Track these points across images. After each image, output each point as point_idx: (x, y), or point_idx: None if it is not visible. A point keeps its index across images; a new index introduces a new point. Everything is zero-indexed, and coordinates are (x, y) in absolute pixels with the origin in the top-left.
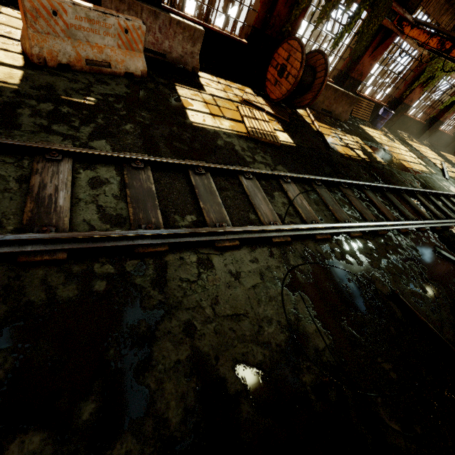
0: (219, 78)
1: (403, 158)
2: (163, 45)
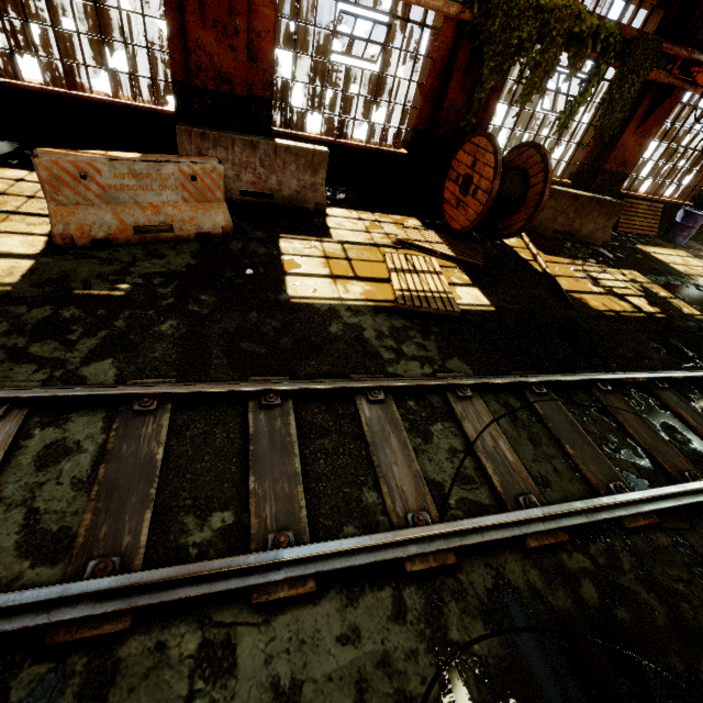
0: (362, 212)
1: None
2: (268, 183)
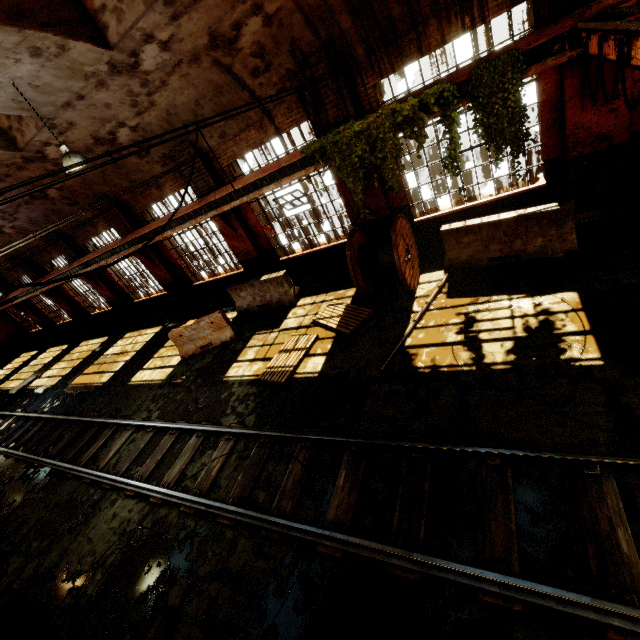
0: (320, 295)
1: None
2: (266, 298)
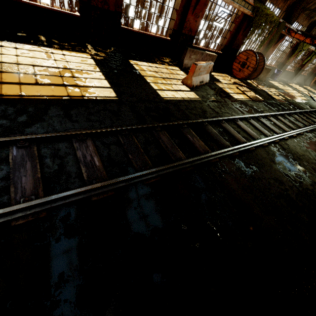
0: (216, 73)
1: (294, 94)
2: None
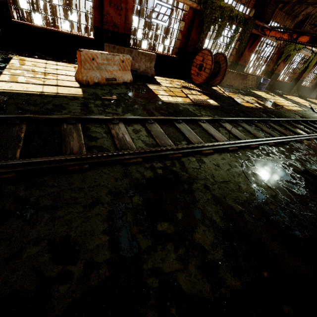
0: (165, 78)
1: (284, 104)
2: (135, 66)
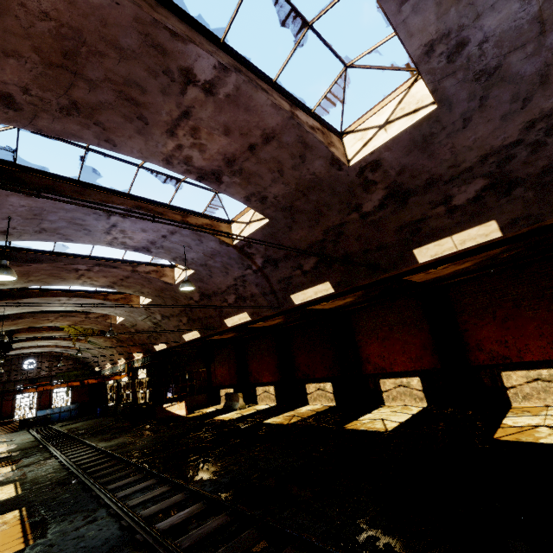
0: None
1: None
2: None
